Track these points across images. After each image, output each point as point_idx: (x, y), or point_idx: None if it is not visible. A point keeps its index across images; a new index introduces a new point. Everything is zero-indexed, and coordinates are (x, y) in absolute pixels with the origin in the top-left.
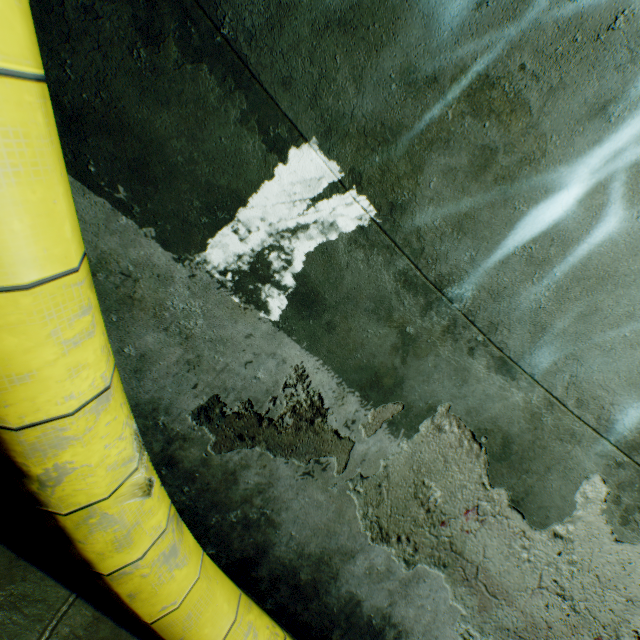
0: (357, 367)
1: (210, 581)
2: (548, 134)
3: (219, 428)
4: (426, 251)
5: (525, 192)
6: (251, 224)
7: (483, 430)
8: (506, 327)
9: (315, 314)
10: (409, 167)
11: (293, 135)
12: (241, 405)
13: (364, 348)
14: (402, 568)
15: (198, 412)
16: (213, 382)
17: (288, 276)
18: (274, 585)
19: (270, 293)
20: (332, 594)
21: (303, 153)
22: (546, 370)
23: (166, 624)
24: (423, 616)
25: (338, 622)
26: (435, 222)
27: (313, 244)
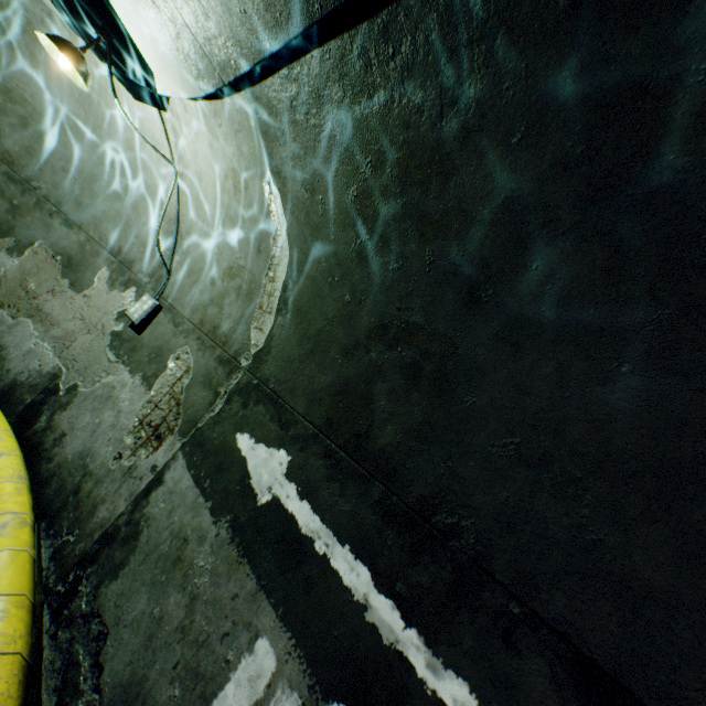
0: None
1: None
2: (43, 114)
3: None
4: (17, 163)
5: (49, 138)
6: None
7: (60, 254)
8: (67, 204)
9: None
10: None
11: None
12: None
13: None
14: (11, 320)
15: None
16: None
17: None
18: None
19: None
20: None
21: None
22: (86, 224)
23: None
24: (18, 340)
25: None
26: (17, 149)
27: None
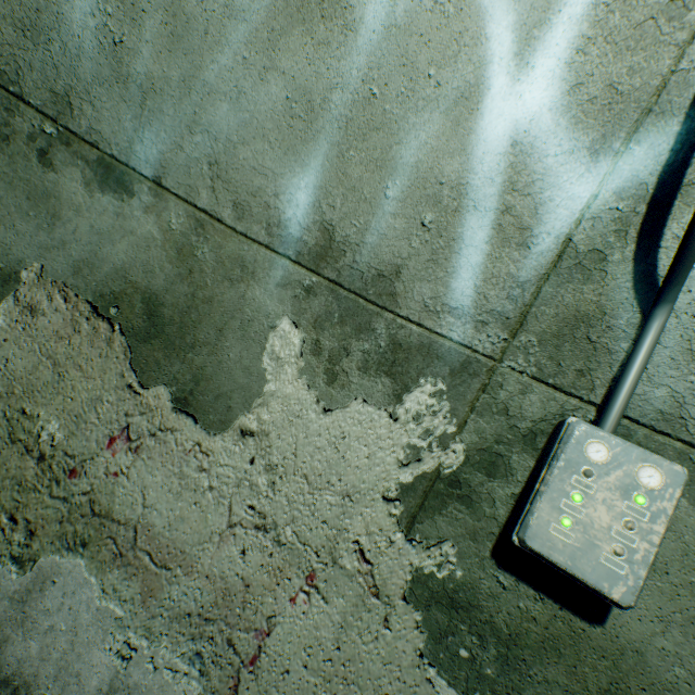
0: None
1: None
2: None
3: None
4: None
5: None
6: None
7: (110, 296)
8: (85, 98)
9: None
10: None
11: None
12: None
13: None
14: (12, 574)
15: None
16: None
17: None
18: None
19: None
20: None
21: None
22: (175, 165)
23: None
24: (55, 646)
25: None
26: None
27: None
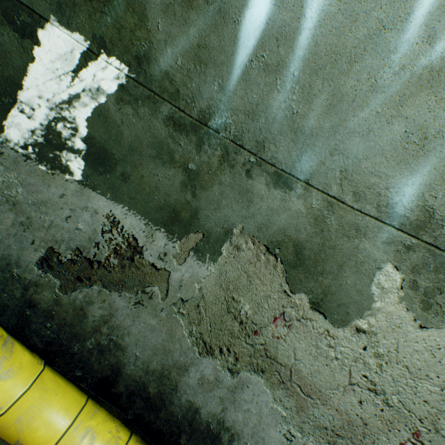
0: (157, 207)
1: (46, 392)
2: None
3: (61, 274)
4: (182, 92)
5: (236, 2)
6: (33, 103)
7: (275, 242)
8: (271, 142)
9: (109, 169)
10: (136, 18)
11: (35, 19)
12: (73, 253)
13: (159, 190)
14: (228, 377)
15: (41, 263)
16: (46, 237)
17: (78, 141)
18: (131, 399)
19: (69, 158)
20: (175, 404)
21: (49, 32)
22: (317, 172)
23: (0, 427)
24: (250, 419)
25: (183, 428)
26: (178, 62)
27: (89, 110)
